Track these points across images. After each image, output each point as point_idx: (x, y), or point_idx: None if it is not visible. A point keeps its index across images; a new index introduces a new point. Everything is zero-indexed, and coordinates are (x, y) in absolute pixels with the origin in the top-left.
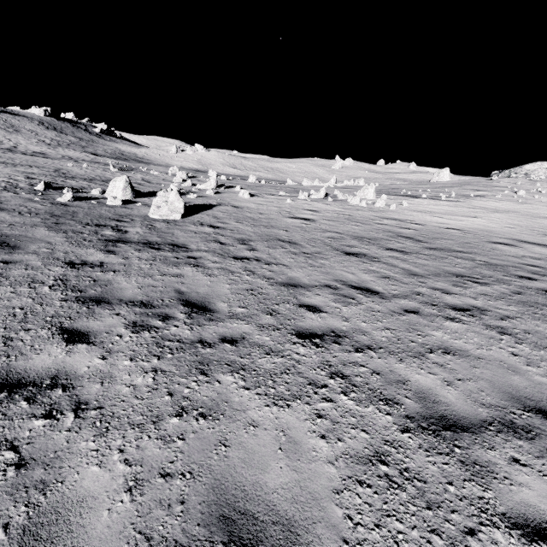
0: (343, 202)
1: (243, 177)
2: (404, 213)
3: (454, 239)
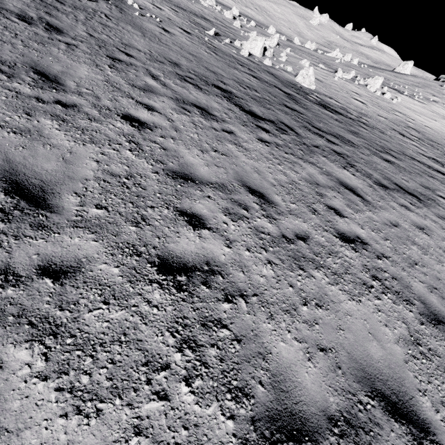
0: (365, 88)
1: (247, 17)
2: (401, 108)
3: (431, 135)
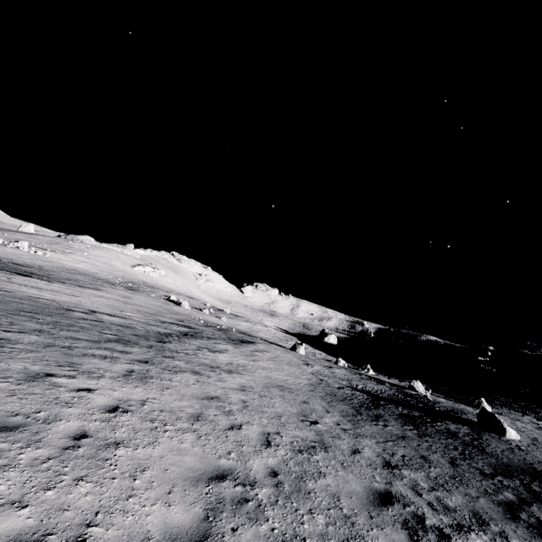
0: (19, 250)
1: None
2: (55, 259)
3: (83, 271)
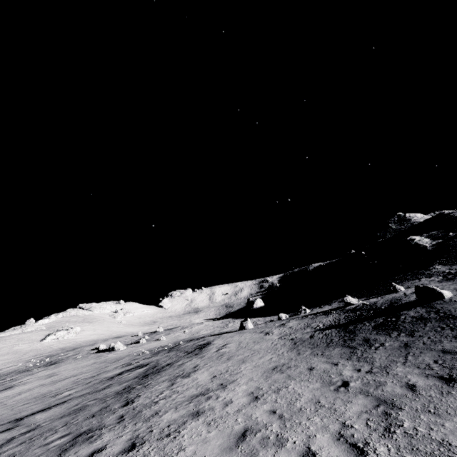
0: None
1: None
2: None
3: None
